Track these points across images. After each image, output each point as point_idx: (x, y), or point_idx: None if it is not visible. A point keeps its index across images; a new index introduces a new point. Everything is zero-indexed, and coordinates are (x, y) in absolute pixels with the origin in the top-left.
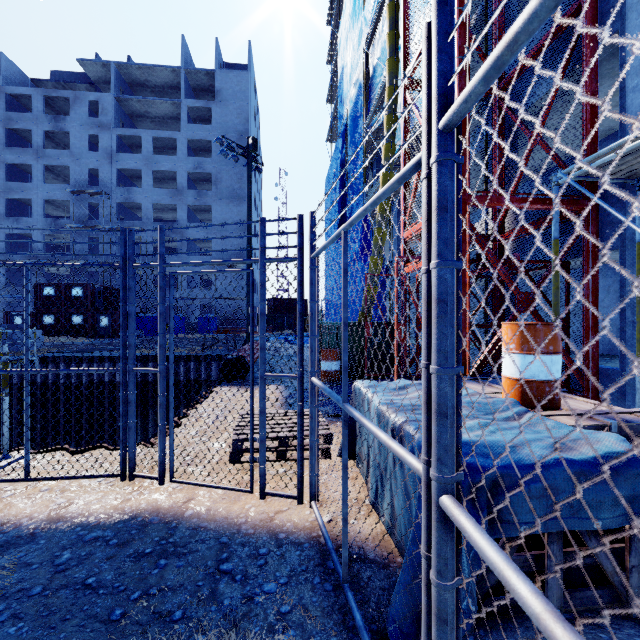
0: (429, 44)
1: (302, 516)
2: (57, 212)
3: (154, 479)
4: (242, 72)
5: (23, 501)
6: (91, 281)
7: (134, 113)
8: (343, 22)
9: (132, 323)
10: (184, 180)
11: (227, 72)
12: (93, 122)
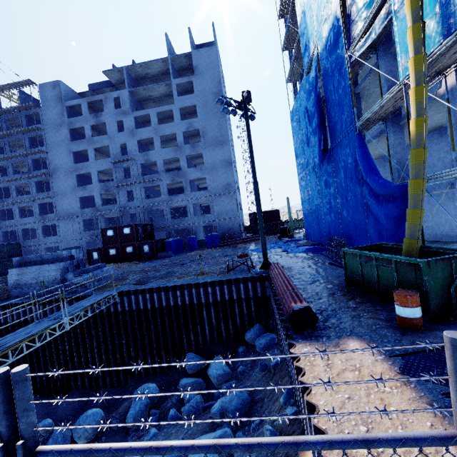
0: None
1: None
2: (105, 177)
3: None
4: (210, 47)
5: None
6: (132, 220)
7: (142, 99)
8: None
9: None
10: (181, 138)
11: (200, 51)
12: (118, 112)
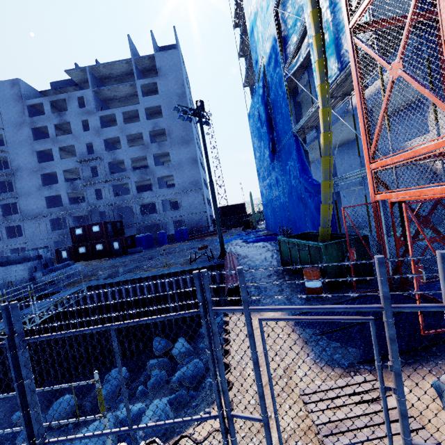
0: None
1: None
2: (72, 176)
3: None
4: (173, 50)
5: None
6: (101, 218)
7: (107, 98)
8: None
9: (222, 368)
10: (148, 137)
11: (162, 53)
12: (83, 111)
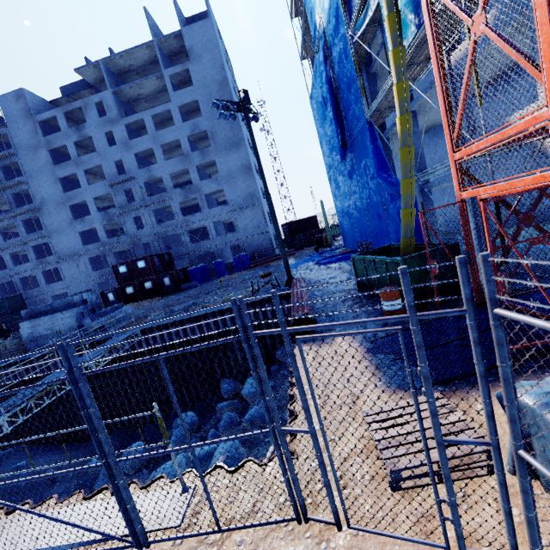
0: None
1: None
2: (105, 204)
3: (331, 524)
4: (204, 21)
5: None
6: (146, 251)
7: (130, 100)
8: None
9: (268, 388)
10: (187, 145)
11: (191, 27)
12: (104, 121)
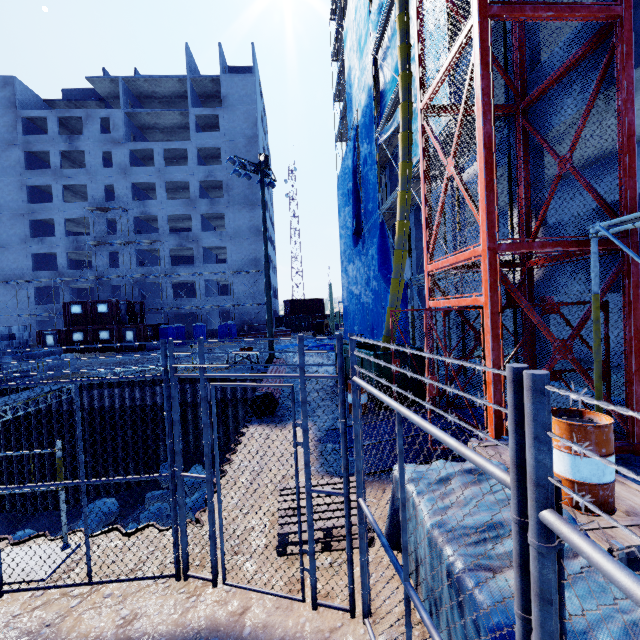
0: (516, 390)
1: (357, 637)
2: (78, 228)
3: (208, 581)
4: (247, 75)
5: (90, 613)
6: (114, 294)
7: (144, 126)
8: (348, 21)
9: (177, 431)
10: (196, 189)
11: (232, 77)
12: (106, 139)
